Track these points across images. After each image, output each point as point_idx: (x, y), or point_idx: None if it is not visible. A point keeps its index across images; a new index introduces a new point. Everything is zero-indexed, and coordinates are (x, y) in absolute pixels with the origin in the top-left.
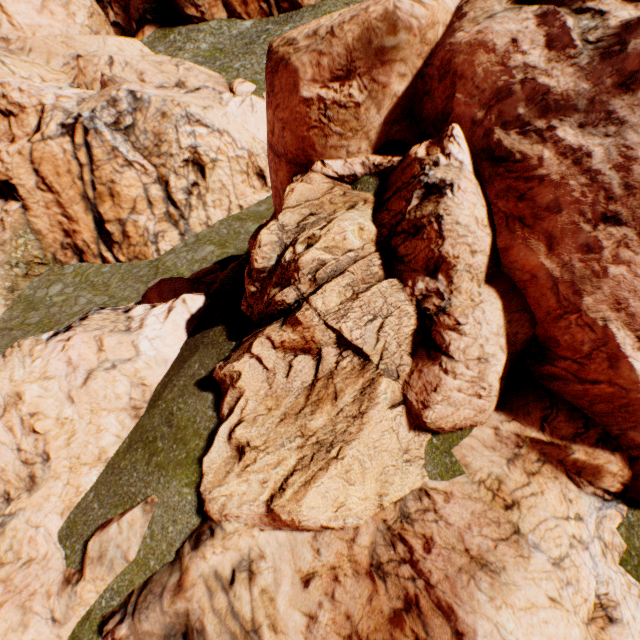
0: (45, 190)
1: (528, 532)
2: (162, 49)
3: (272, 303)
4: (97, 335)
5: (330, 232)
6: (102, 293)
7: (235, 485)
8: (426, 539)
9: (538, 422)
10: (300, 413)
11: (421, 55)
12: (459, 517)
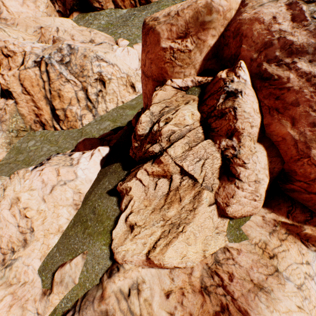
0: (26, 94)
1: (283, 271)
2: (82, 24)
3: (147, 152)
4: (56, 168)
5: (177, 116)
6: (54, 145)
7: (129, 245)
8: (229, 274)
9: (285, 213)
10: (162, 208)
11: (223, 25)
12: (246, 262)
